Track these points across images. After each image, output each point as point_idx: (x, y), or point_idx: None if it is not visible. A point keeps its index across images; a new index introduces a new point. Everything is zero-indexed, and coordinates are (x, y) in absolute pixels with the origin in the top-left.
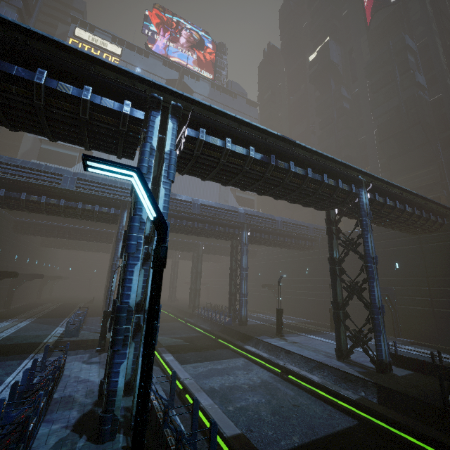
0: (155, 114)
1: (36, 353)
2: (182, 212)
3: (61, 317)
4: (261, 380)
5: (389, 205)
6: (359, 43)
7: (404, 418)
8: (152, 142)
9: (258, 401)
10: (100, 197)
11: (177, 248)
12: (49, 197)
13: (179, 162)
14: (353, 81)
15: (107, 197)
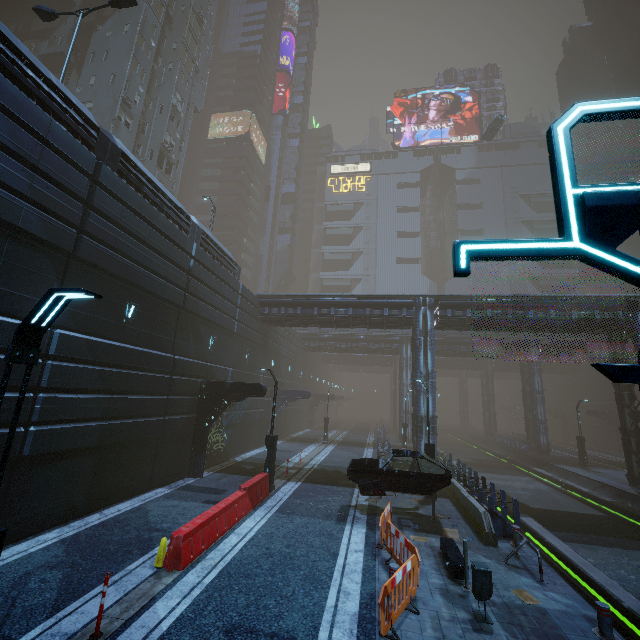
0: (419, 310)
1: (368, 446)
2: (454, 338)
3: (365, 431)
4: (536, 488)
5: None
6: None
7: (638, 511)
8: (419, 327)
9: (523, 493)
10: (383, 336)
11: (459, 367)
12: (351, 342)
13: (438, 327)
14: None
15: (389, 336)
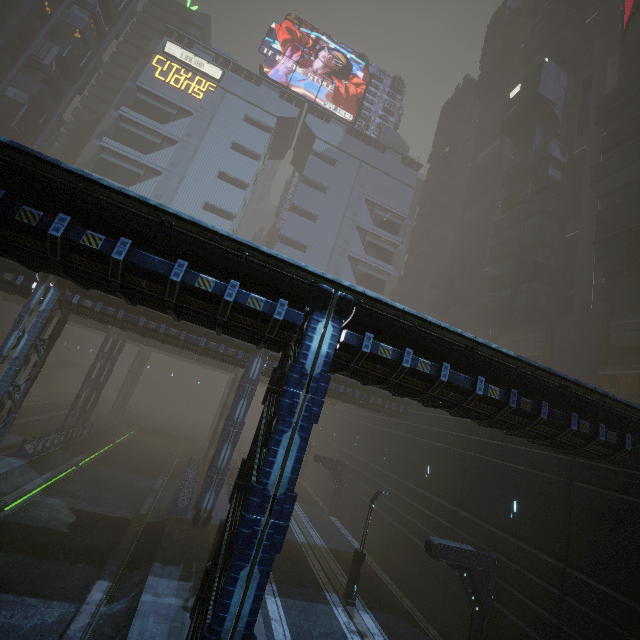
0: None
1: None
2: None
3: None
4: None
5: (421, 370)
6: (604, 67)
7: None
8: None
9: None
10: None
11: (205, 361)
12: None
13: None
14: (579, 132)
15: None
